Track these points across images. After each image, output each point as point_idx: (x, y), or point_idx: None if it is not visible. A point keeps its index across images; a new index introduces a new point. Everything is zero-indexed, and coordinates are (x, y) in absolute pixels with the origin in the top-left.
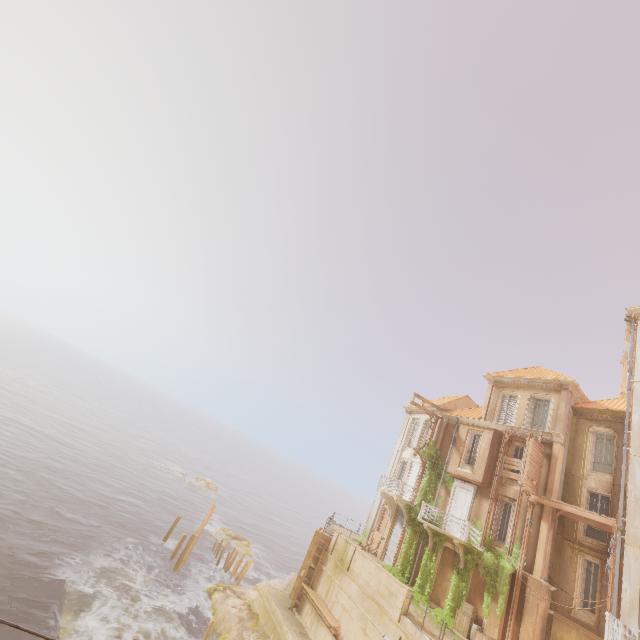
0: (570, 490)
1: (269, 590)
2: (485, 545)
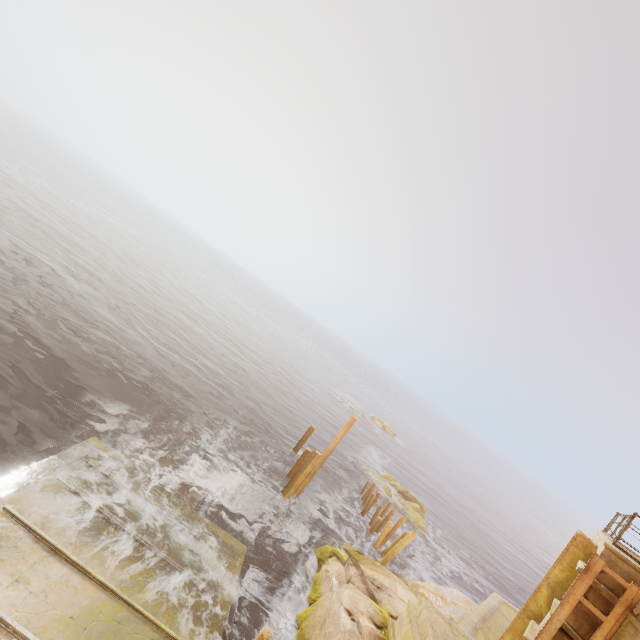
0: None
1: (431, 619)
2: None
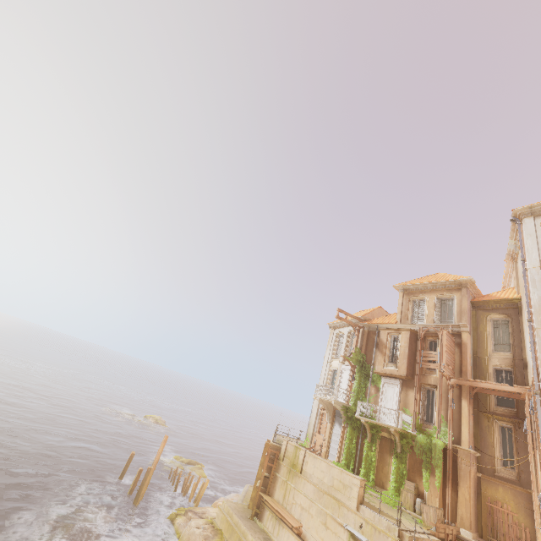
0: (479, 370)
1: (229, 505)
2: (416, 428)
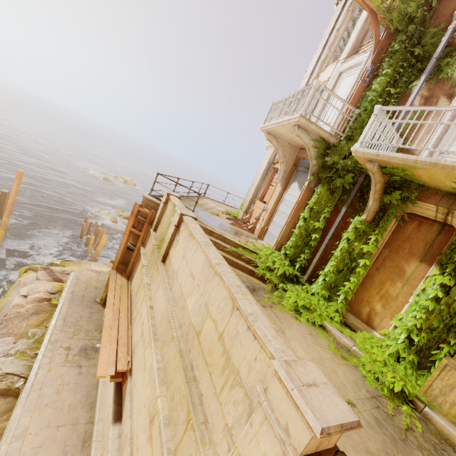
0: None
1: (79, 275)
2: None
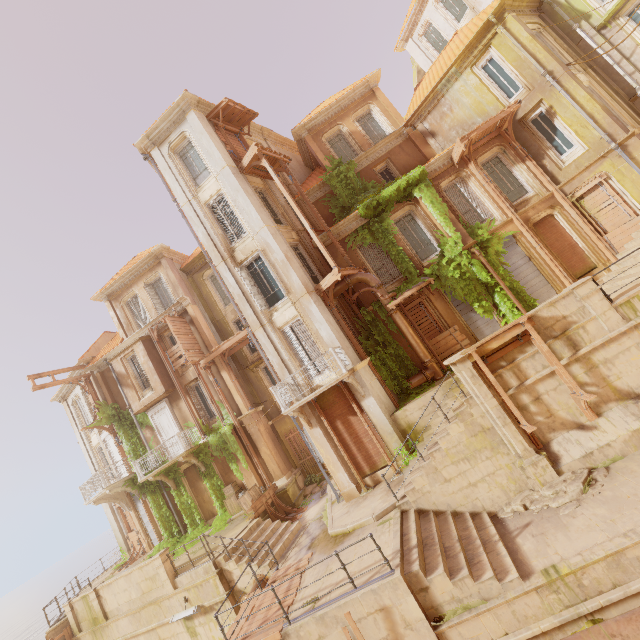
0: (225, 333)
1: None
2: (206, 433)
